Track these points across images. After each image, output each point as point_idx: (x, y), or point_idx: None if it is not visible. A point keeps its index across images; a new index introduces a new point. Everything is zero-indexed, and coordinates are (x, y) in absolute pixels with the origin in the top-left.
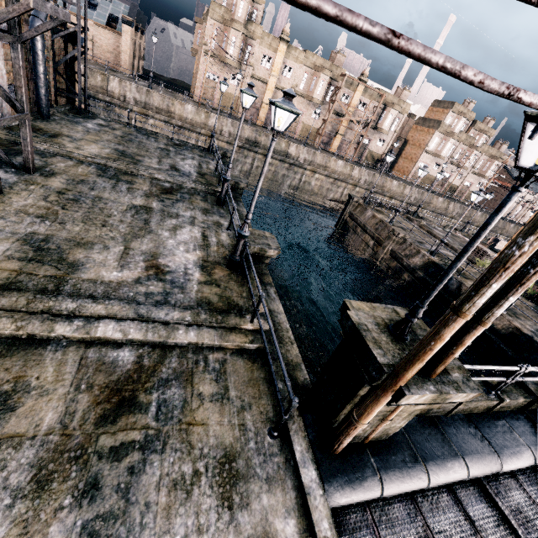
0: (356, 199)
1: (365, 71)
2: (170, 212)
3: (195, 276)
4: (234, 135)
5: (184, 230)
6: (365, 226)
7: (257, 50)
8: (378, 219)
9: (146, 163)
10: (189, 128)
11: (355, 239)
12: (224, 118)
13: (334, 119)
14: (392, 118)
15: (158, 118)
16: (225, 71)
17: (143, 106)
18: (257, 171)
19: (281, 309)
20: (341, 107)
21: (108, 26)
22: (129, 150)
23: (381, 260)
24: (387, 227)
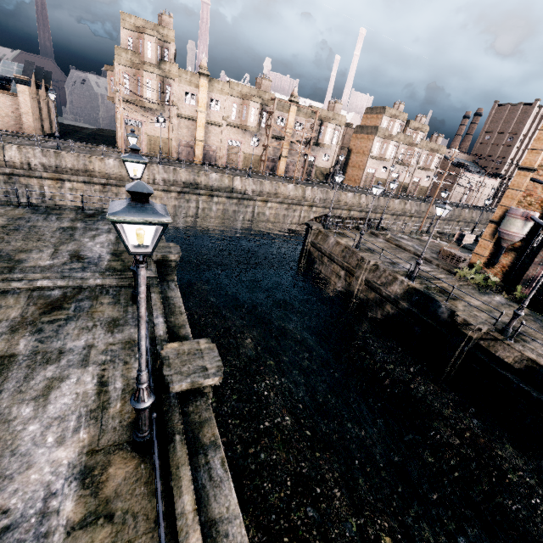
0: (314, 227)
1: (293, 91)
2: (48, 351)
3: (63, 515)
4: (170, 181)
5: (66, 386)
6: (331, 255)
7: (178, 89)
8: (343, 246)
9: (31, 262)
10: (115, 183)
11: (324, 271)
12: (155, 166)
13: (275, 144)
14: (332, 132)
15: (76, 180)
16: (145, 116)
17: (54, 170)
18: (205, 213)
19: (233, 507)
20: (278, 130)
21: (3, 88)
22: (9, 246)
23: (357, 292)
24: (355, 253)
